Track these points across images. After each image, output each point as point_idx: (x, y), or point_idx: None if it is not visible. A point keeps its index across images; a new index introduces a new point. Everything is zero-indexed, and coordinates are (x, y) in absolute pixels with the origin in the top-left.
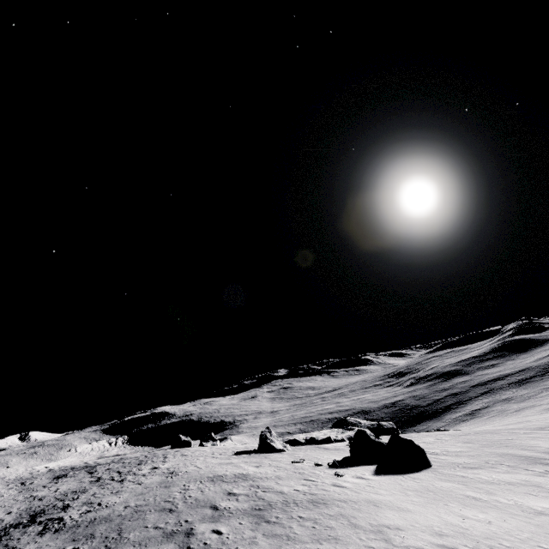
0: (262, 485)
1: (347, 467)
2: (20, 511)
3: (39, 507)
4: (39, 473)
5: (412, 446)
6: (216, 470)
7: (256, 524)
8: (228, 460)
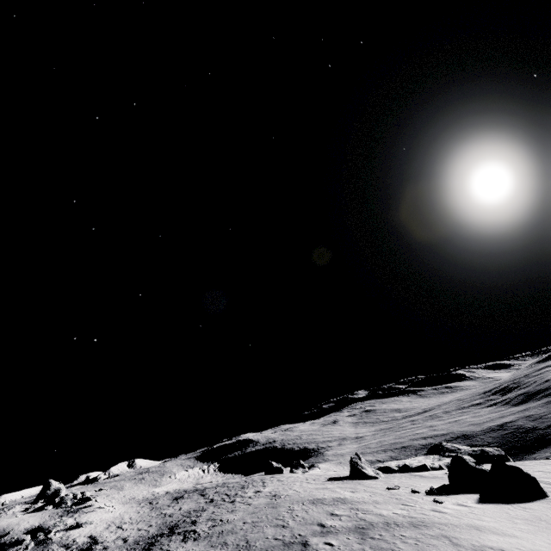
0: (361, 508)
1: (447, 495)
2: (158, 525)
3: (172, 522)
4: (160, 494)
5: (519, 473)
6: (314, 494)
7: (362, 539)
8: (323, 485)
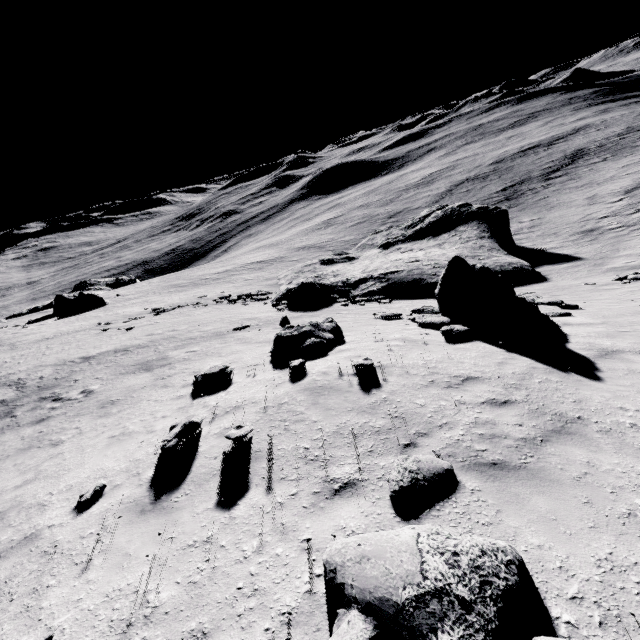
0: None
1: (42, 321)
2: None
3: None
4: None
5: (93, 297)
6: None
7: None
8: None
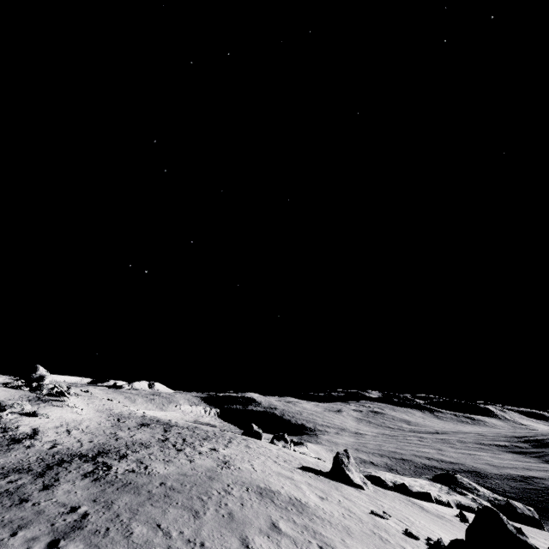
0: (321, 533)
1: None
2: (97, 443)
3: (110, 446)
4: (135, 415)
5: None
6: (271, 481)
7: None
8: (290, 472)
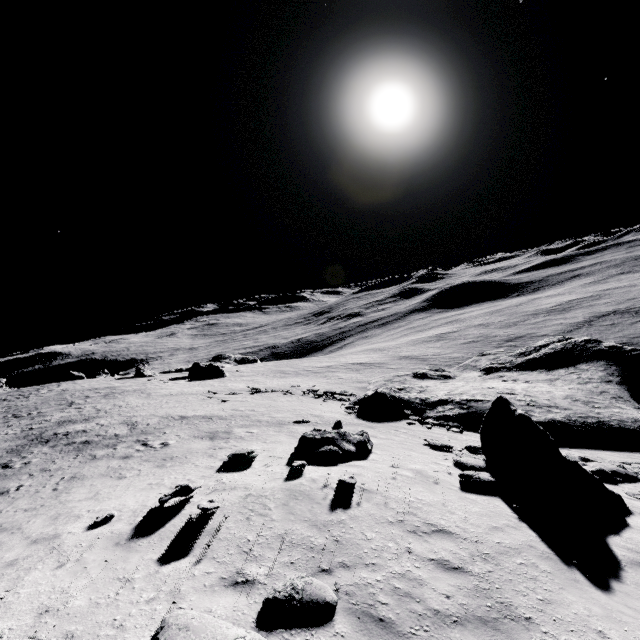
0: (118, 388)
1: (177, 380)
2: None
3: None
4: None
5: (217, 369)
6: (95, 386)
7: (104, 397)
8: (107, 382)
